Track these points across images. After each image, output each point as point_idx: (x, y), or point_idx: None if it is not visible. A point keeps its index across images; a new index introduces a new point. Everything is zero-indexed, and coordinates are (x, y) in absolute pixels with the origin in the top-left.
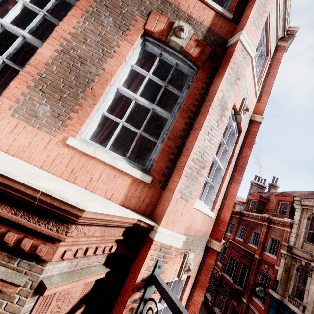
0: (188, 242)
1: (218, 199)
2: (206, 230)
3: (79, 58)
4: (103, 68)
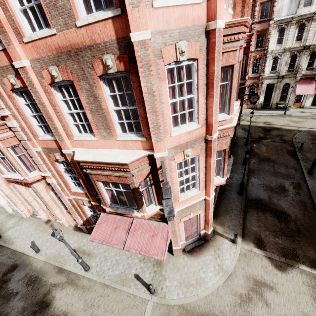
0: (182, 147)
1: (199, 116)
2: (198, 134)
3: (96, 111)
4: (104, 109)
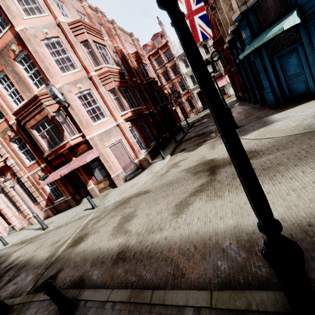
0: (74, 83)
1: (76, 64)
2: (82, 75)
3: (19, 81)
4: (22, 77)
